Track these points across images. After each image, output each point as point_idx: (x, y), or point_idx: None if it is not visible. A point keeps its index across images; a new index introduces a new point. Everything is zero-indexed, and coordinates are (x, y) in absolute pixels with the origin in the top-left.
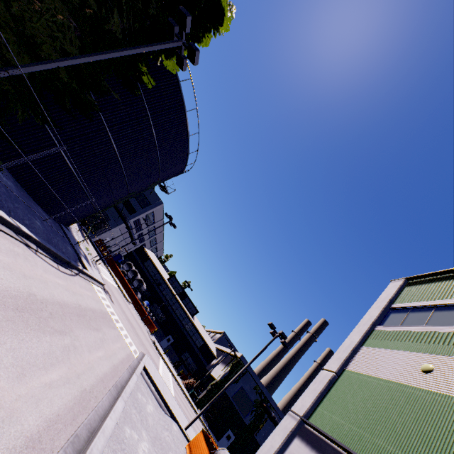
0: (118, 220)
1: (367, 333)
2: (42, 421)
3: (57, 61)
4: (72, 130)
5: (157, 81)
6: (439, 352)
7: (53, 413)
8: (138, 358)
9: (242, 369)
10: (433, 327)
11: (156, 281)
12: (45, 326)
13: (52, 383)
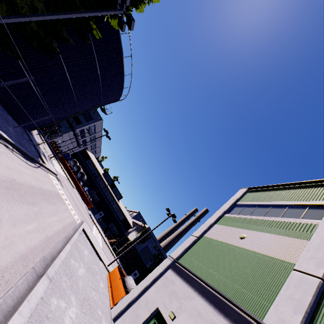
0: (68, 128)
1: (219, 217)
2: (27, 248)
3: (29, 16)
4: (37, 62)
5: (103, 31)
6: (251, 229)
7: (32, 245)
8: (79, 223)
9: (146, 234)
10: (253, 216)
11: (94, 174)
12: (23, 199)
13: (30, 231)
